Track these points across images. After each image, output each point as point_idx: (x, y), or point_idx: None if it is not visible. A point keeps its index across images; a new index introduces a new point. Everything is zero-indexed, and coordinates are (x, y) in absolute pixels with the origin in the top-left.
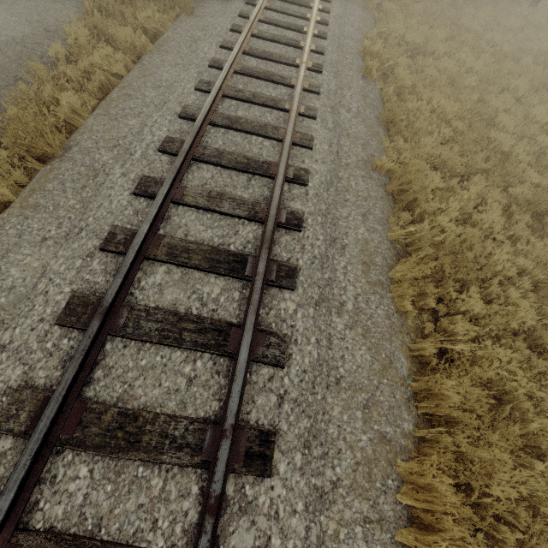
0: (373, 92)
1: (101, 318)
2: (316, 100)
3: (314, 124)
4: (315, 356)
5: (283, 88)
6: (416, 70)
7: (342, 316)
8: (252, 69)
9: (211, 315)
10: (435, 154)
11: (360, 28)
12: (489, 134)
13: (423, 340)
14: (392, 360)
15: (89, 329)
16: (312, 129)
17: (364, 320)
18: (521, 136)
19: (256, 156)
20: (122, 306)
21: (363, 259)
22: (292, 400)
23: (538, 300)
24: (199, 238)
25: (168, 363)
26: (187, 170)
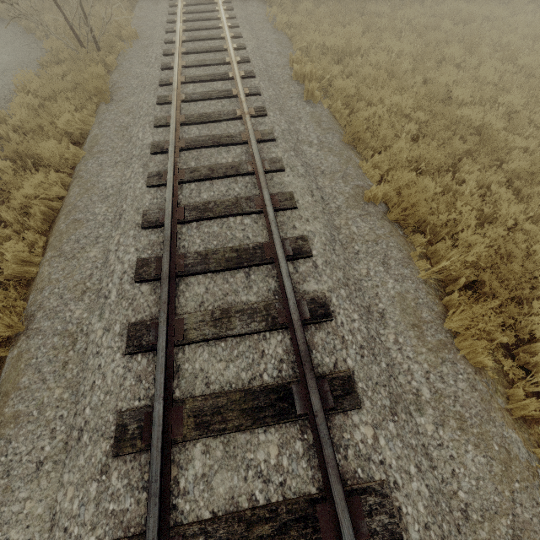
0: (324, 114)
1: None
2: (275, 148)
3: (286, 177)
4: (426, 494)
5: (237, 148)
6: (350, 72)
7: (424, 412)
8: (196, 140)
9: (281, 494)
10: (414, 157)
11: (281, 52)
12: (456, 115)
13: (514, 389)
14: (508, 448)
15: None
16: (286, 184)
17: (451, 406)
18: (481, 102)
19: (242, 241)
20: (171, 539)
21: (410, 321)
22: None
23: None
24: (224, 382)
25: None
26: (176, 293)
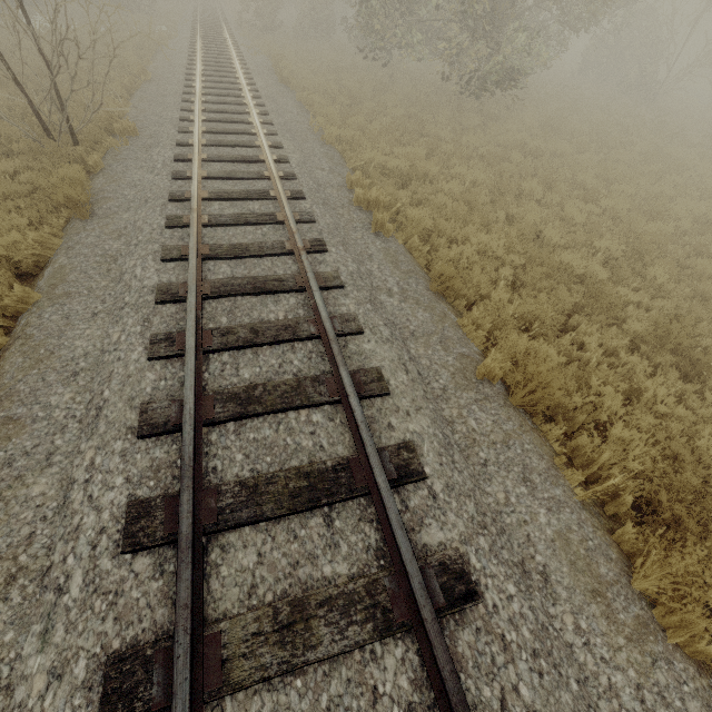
0: (401, 252)
1: None
2: (344, 299)
3: (366, 343)
4: None
5: (290, 297)
6: (419, 199)
7: None
8: (229, 284)
9: None
10: (521, 312)
11: (333, 169)
12: (558, 262)
13: None
14: None
15: None
16: (368, 353)
17: None
18: (574, 245)
19: (314, 455)
20: None
21: (587, 585)
22: None
23: None
24: None
25: None
26: (203, 571)
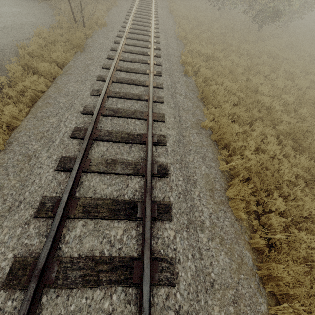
0: (192, 83)
1: (36, 280)
2: (162, 92)
3: (163, 106)
4: (194, 269)
5: (142, 87)
6: (211, 67)
7: (204, 232)
8: (122, 79)
9: (118, 253)
10: (232, 113)
11: (177, 49)
12: (257, 98)
13: (255, 234)
14: (242, 258)
15: (27, 292)
16: (163, 109)
17: (218, 232)
18: (273, 96)
19: (132, 131)
20: (53, 262)
21: (208, 188)
22: (185, 312)
23: (310, 191)
24: (103, 194)
25: (91, 303)
26: (91, 147)
